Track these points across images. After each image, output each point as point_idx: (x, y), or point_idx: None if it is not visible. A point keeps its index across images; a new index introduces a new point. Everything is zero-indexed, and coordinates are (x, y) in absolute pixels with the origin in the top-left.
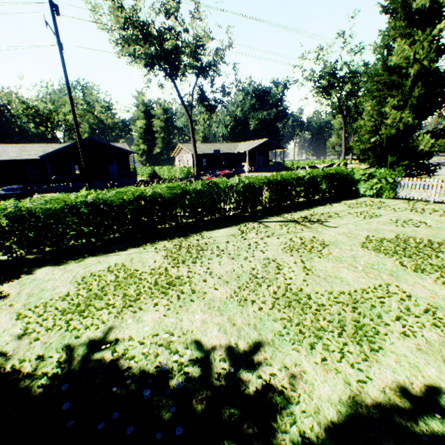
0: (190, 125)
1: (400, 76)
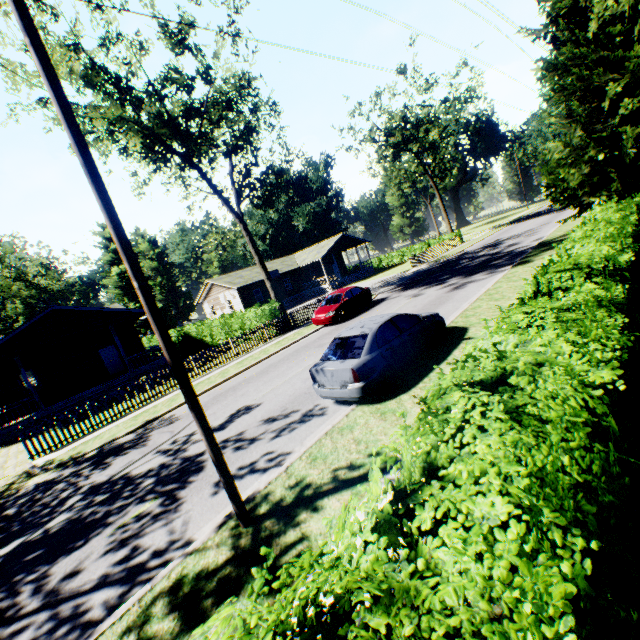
0: (246, 233)
1: (609, 49)
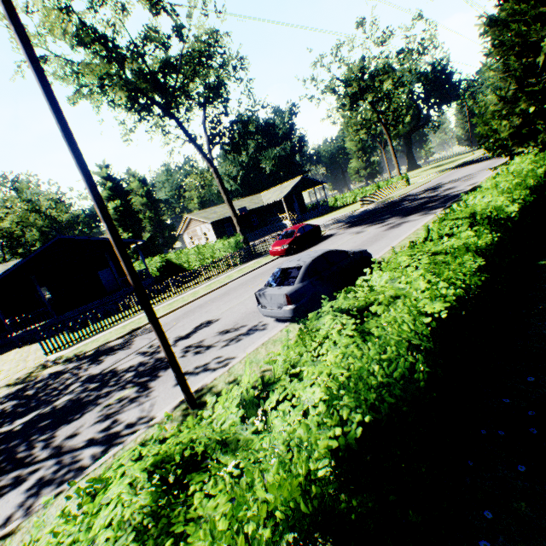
0: (216, 175)
1: None
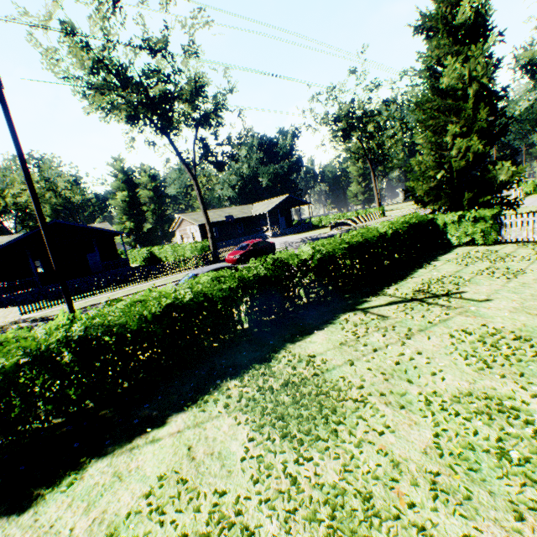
0: (197, 188)
1: (456, 99)
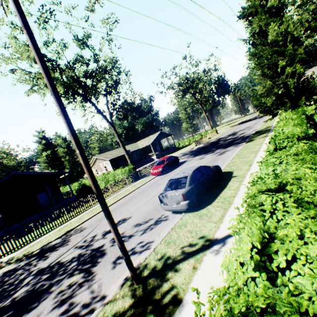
0: (115, 131)
1: (278, 47)
